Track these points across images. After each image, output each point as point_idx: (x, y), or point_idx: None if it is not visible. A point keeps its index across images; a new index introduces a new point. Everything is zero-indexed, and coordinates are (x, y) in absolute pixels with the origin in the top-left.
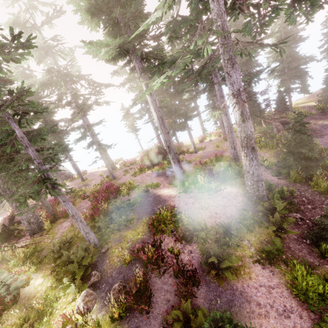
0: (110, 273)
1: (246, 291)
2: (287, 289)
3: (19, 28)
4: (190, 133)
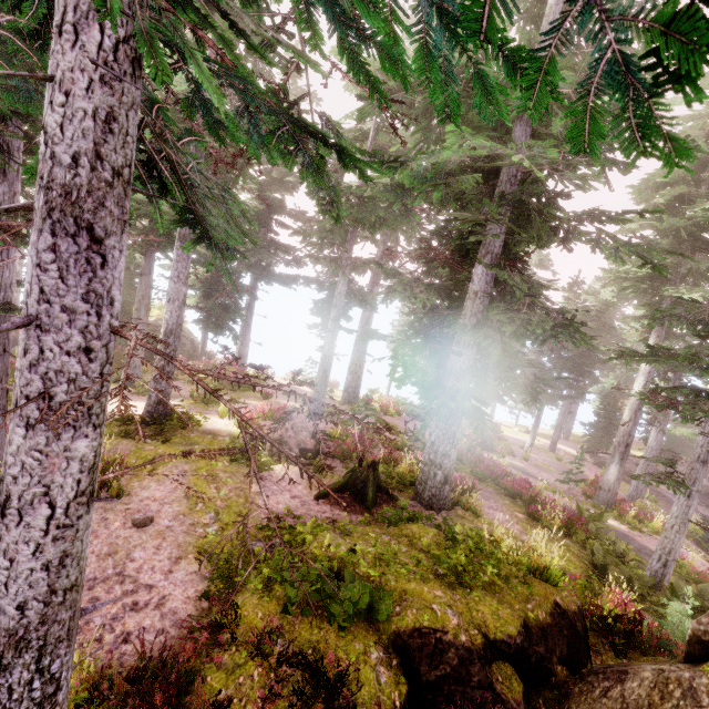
0: None
1: None
2: None
3: None
4: (540, 418)
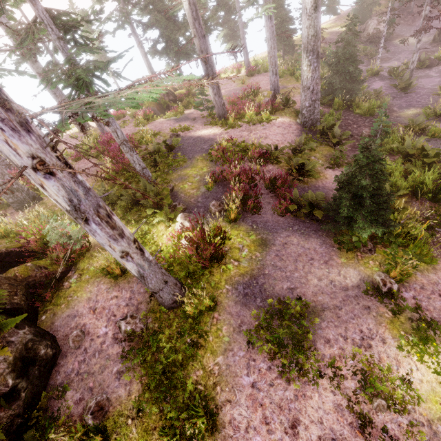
0: (195, 201)
1: (326, 186)
2: None
3: None
4: None
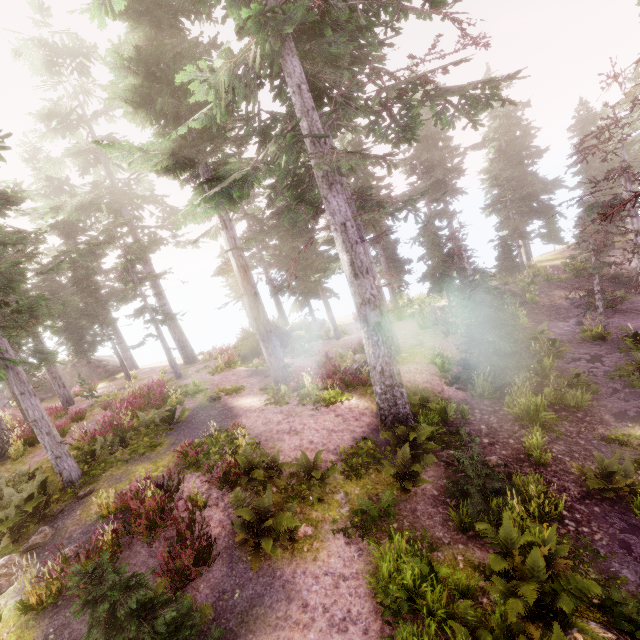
0: (70, 533)
1: (295, 581)
2: (369, 583)
3: (58, 121)
4: (326, 302)
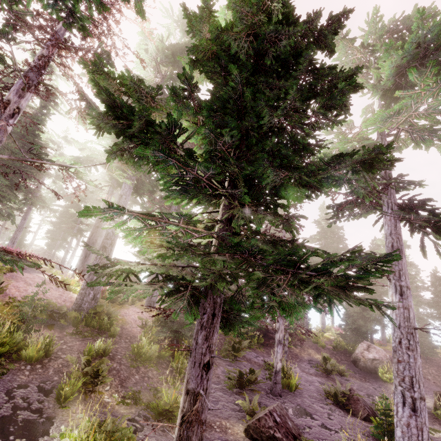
0: None
1: None
2: None
3: None
4: None
